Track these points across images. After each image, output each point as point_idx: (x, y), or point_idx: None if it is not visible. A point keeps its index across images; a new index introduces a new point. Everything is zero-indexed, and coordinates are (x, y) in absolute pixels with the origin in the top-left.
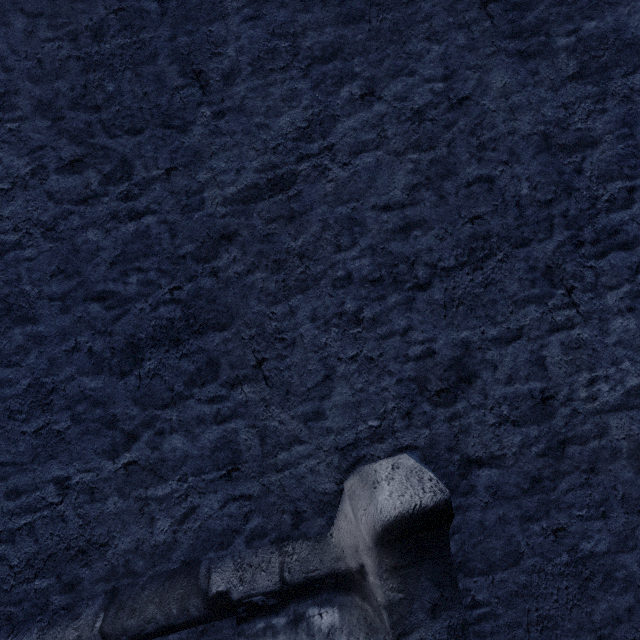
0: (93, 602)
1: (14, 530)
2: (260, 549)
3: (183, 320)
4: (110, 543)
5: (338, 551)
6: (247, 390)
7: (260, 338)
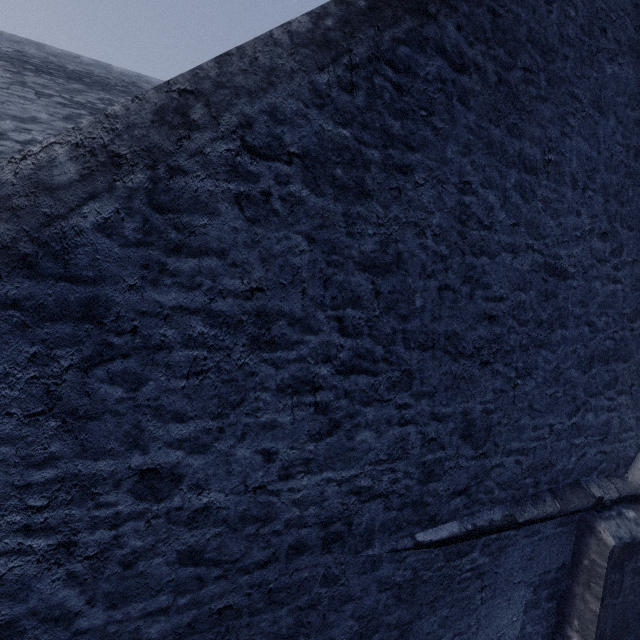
0: (545, 494)
1: (529, 449)
2: (601, 479)
3: (612, 351)
4: (555, 464)
5: (635, 485)
6: (623, 398)
7: (636, 372)
